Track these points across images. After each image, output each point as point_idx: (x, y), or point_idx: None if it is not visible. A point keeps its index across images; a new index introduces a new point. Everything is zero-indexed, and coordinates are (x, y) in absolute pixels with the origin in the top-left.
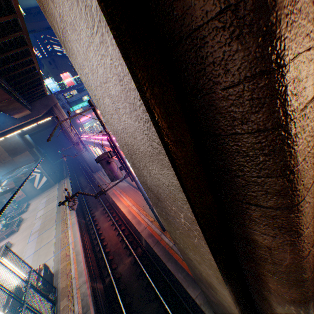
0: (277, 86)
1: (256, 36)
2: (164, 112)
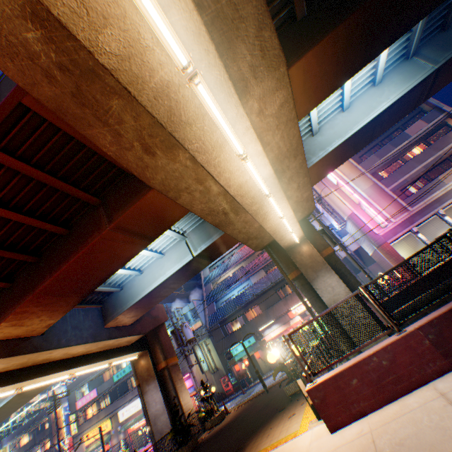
0: (178, 395)
1: (175, 391)
2: (166, 401)
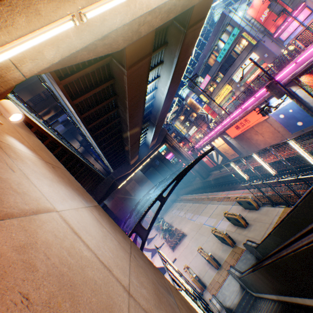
0: None
1: None
2: None
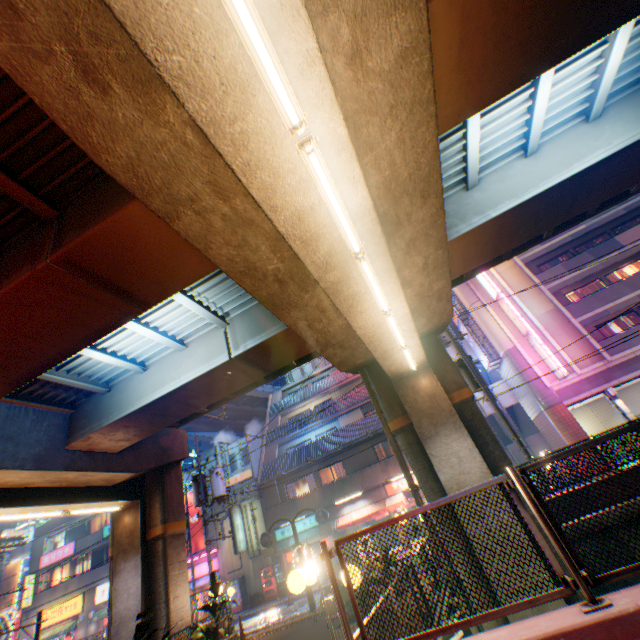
0: (168, 590)
1: (166, 581)
2: (146, 596)
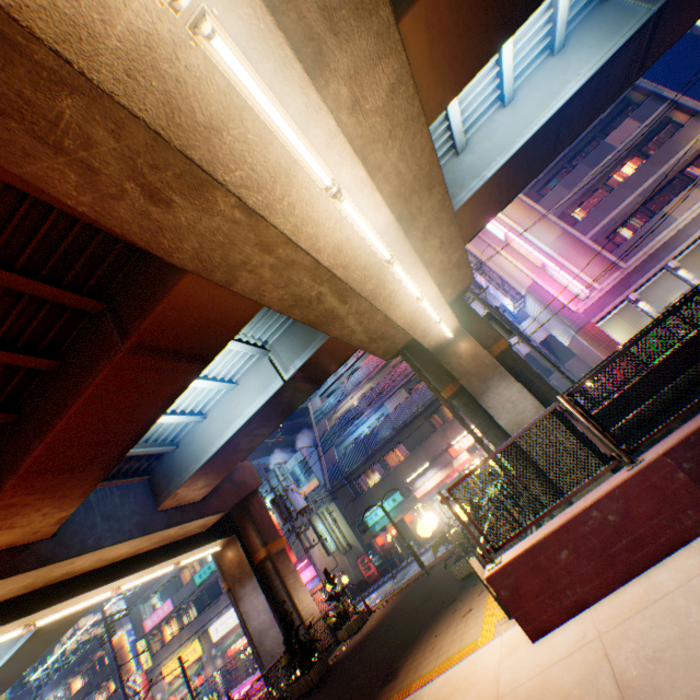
0: (292, 597)
1: (287, 591)
2: (274, 608)
